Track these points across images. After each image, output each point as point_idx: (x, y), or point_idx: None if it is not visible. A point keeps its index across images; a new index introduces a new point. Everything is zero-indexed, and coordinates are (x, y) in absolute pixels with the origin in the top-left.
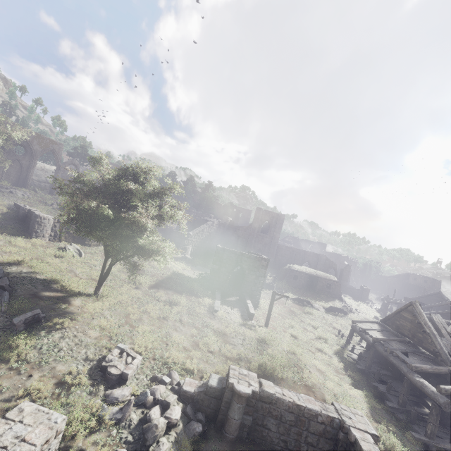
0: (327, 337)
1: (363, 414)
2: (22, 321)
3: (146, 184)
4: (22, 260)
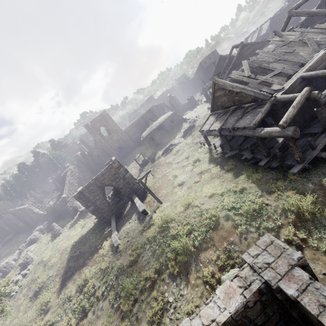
0: (197, 157)
1: (270, 237)
2: None
3: None
4: None
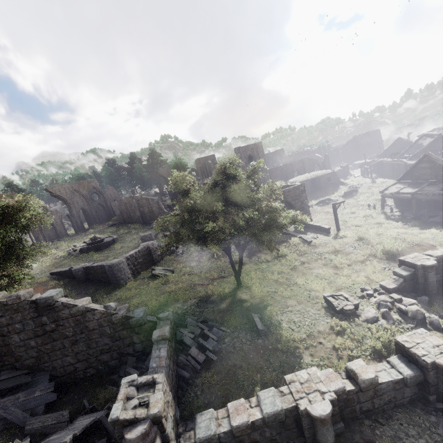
0: (370, 213)
1: None
2: (262, 325)
3: (241, 176)
4: (163, 301)
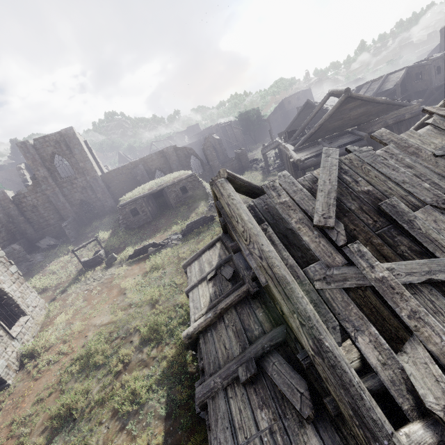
0: (159, 329)
1: None
2: None
3: None
4: None
